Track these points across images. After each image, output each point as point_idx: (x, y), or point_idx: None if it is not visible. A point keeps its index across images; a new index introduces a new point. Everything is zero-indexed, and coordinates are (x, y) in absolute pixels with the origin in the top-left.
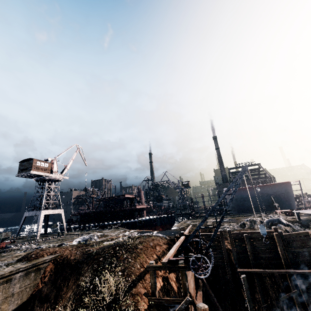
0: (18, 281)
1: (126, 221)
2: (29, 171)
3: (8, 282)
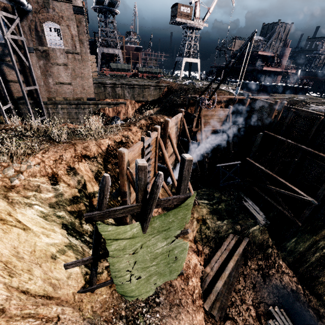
0: (152, 90)
1: (247, 82)
2: (175, 18)
3: (148, 89)
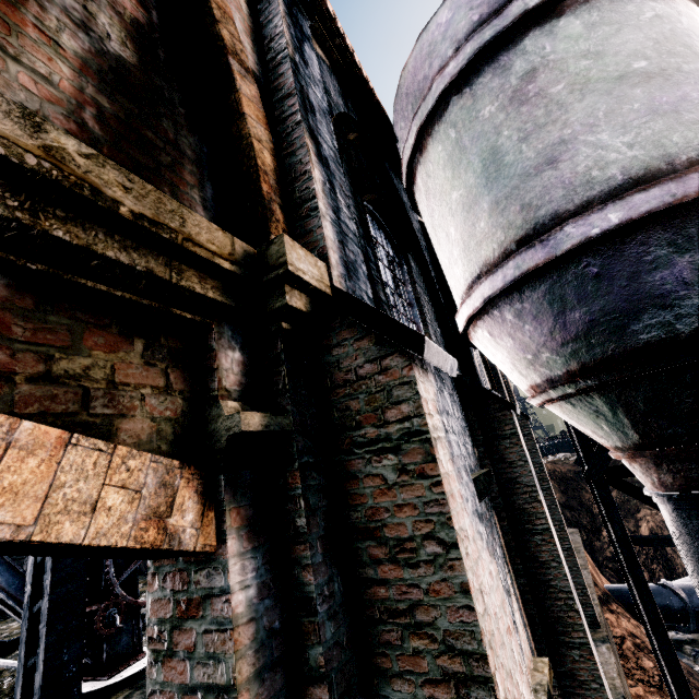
0: None
1: None
2: None
3: None
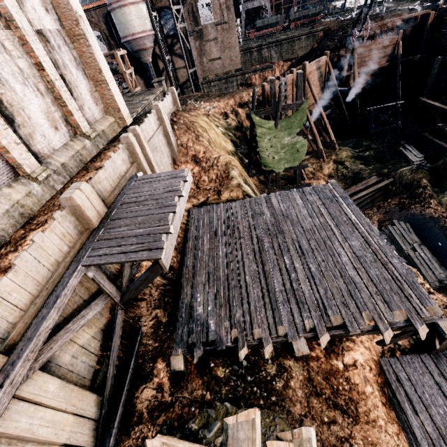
0: (304, 41)
1: None
2: None
3: (299, 40)
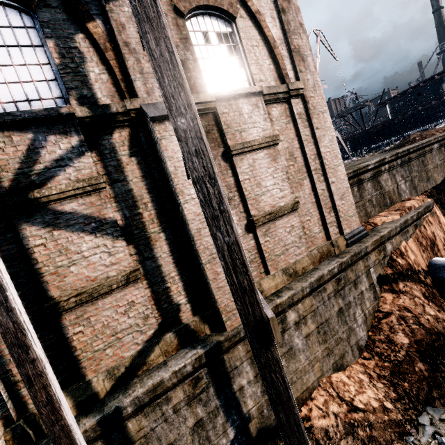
0: (435, 154)
1: None
2: None
3: (429, 153)
